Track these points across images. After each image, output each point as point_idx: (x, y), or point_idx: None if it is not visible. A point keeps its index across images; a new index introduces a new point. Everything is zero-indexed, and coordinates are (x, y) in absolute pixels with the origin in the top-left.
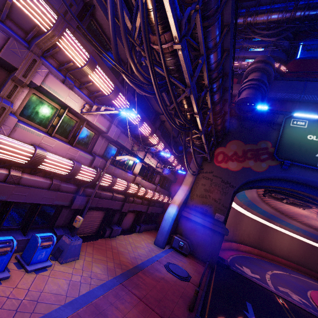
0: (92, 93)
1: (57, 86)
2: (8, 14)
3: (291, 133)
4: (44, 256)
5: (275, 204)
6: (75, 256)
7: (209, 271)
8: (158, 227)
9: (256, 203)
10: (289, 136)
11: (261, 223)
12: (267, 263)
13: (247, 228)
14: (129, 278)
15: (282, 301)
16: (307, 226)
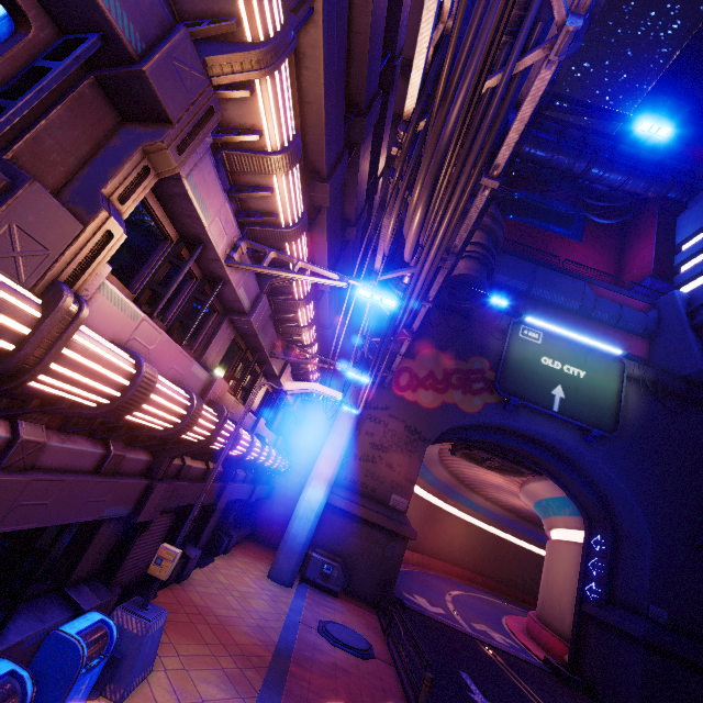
0: (246, 212)
1: (209, 184)
2: None
3: (520, 349)
4: (82, 695)
5: (458, 466)
6: (148, 665)
7: (385, 620)
8: (254, 531)
9: (429, 465)
10: (517, 354)
11: (427, 502)
12: (435, 577)
13: (407, 514)
14: (286, 690)
15: (492, 652)
16: (492, 502)
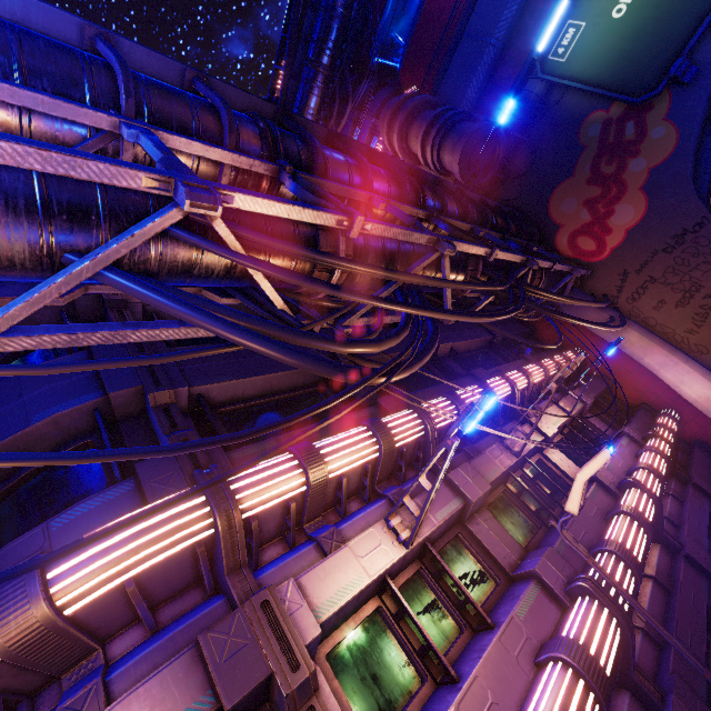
0: (361, 491)
1: (330, 575)
2: (149, 605)
3: (587, 59)
4: None
5: None
6: None
7: None
8: None
9: None
10: (594, 64)
11: None
12: None
13: None
14: None
15: None
16: None
